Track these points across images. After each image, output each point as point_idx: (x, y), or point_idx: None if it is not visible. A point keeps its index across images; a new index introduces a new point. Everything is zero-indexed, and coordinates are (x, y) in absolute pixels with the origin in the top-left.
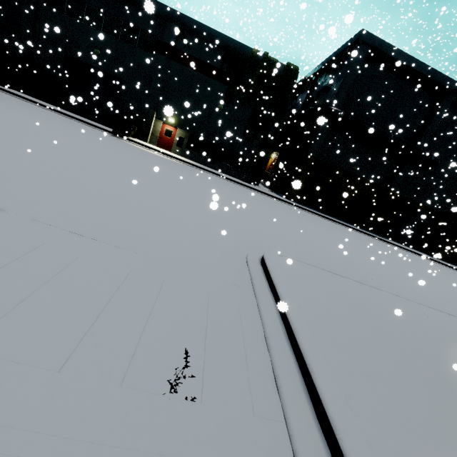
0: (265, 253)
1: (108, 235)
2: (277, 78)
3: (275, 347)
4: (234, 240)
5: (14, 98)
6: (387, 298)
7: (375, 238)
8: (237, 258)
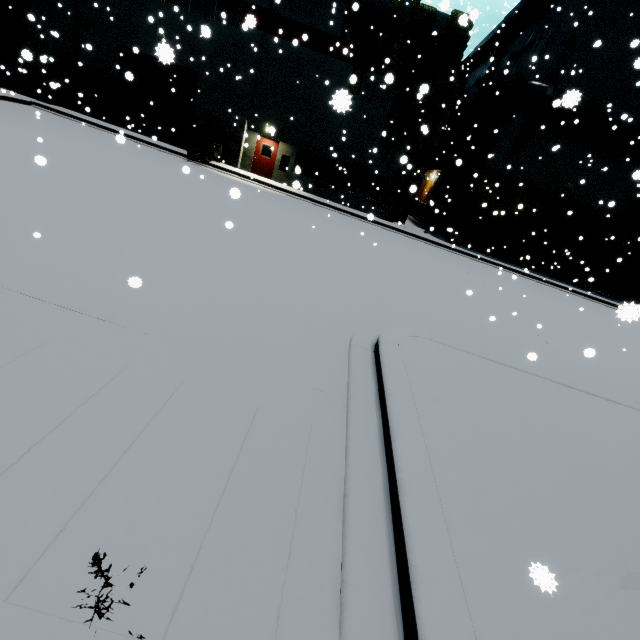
0: (384, 332)
1: (114, 306)
2: (435, 41)
3: (356, 515)
4: (337, 311)
5: (59, 117)
6: (609, 412)
7: (601, 303)
8: (333, 342)
